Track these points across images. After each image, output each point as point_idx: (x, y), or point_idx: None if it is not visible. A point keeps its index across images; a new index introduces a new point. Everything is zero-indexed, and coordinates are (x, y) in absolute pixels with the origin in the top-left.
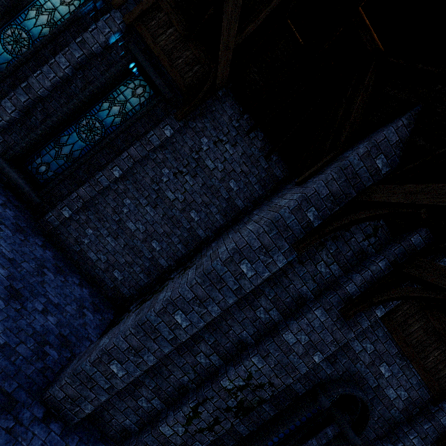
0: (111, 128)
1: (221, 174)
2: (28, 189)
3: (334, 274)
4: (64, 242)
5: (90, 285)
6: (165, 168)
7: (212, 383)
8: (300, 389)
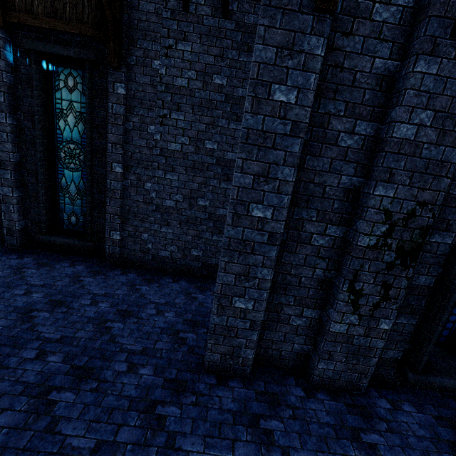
0: (83, 138)
1: (199, 81)
2: (77, 242)
3: (405, 6)
4: (136, 260)
5: (184, 277)
6: (149, 127)
7: (349, 254)
8: None
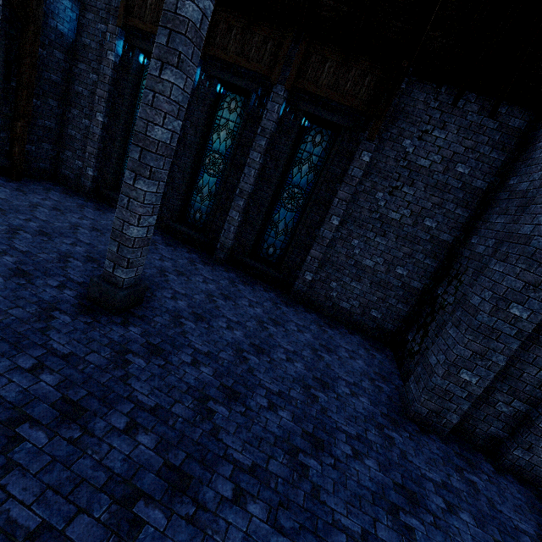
0: (308, 186)
1: (441, 166)
2: (271, 271)
3: None
4: (316, 302)
5: (355, 332)
6: (378, 193)
7: None
8: None
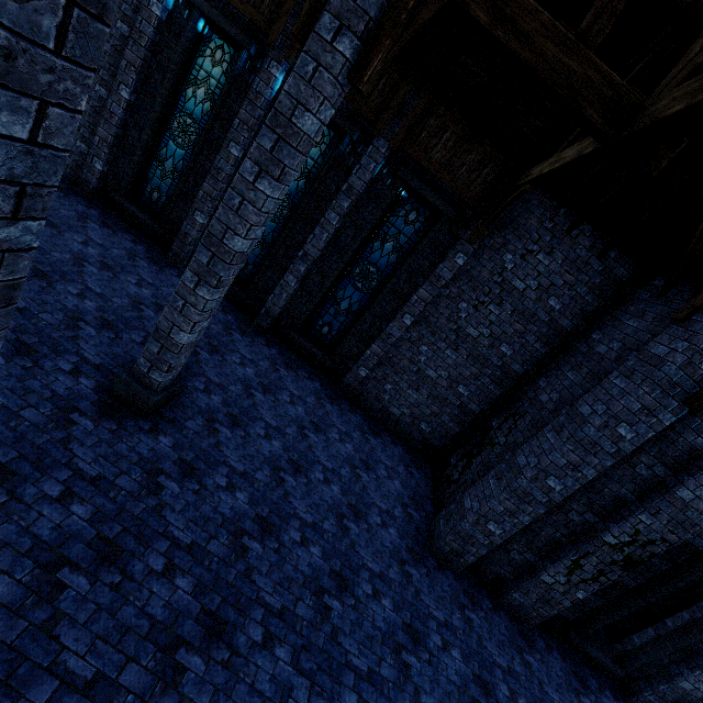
0: (387, 269)
1: (535, 293)
2: (321, 355)
3: None
4: (365, 401)
5: (399, 440)
6: (462, 303)
7: (591, 539)
8: (700, 544)
